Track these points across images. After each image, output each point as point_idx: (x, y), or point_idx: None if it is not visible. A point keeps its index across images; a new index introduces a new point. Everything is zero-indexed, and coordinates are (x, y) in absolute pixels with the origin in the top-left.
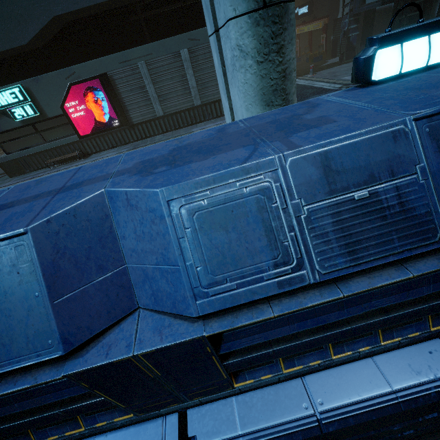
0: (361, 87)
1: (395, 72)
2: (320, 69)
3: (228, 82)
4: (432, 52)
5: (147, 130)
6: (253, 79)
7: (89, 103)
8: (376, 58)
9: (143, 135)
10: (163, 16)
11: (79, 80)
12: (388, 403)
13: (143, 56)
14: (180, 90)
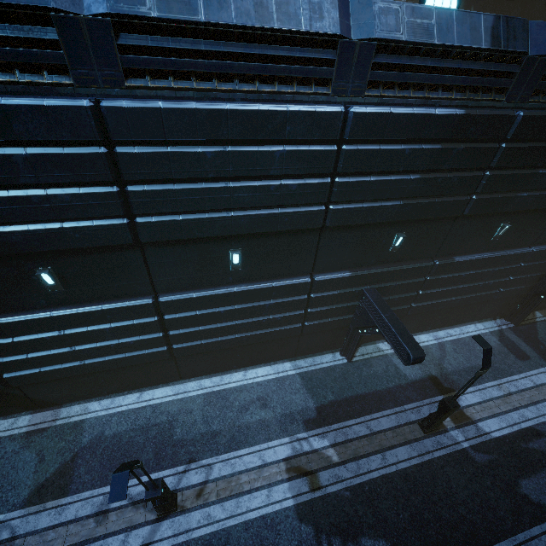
0: None
1: None
2: None
3: None
4: (443, 5)
5: None
6: None
7: None
8: None
9: None
10: None
11: None
12: (411, 110)
13: None
14: None
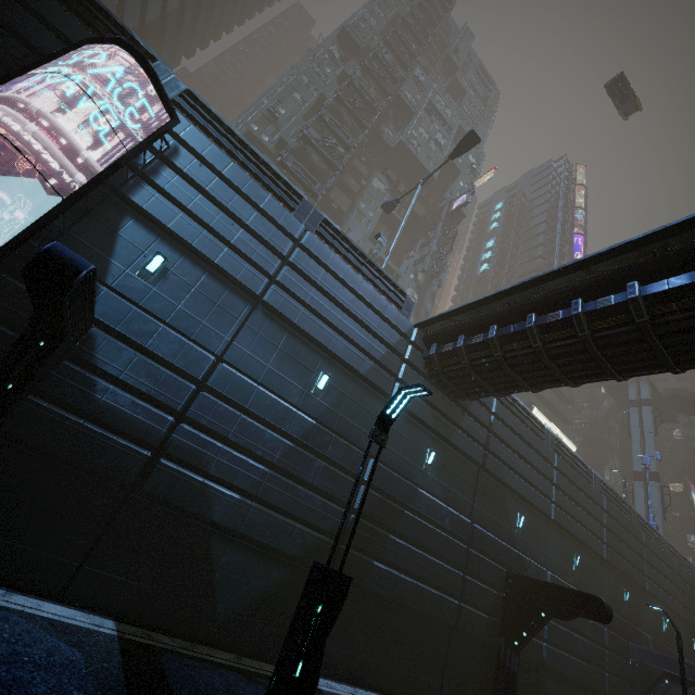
0: None
1: None
2: None
3: None
4: None
5: None
6: None
7: None
8: None
9: None
10: None
11: None
12: None
13: None
14: None
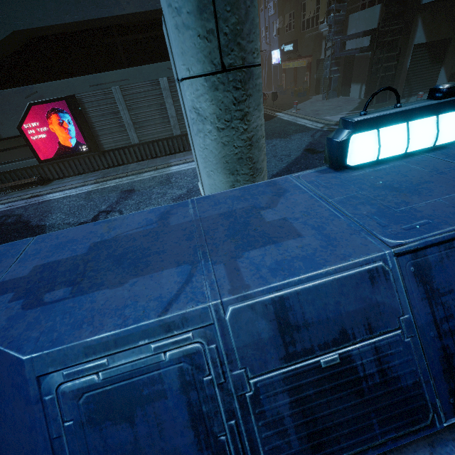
0: (336, 170)
1: (372, 158)
2: (304, 105)
3: (192, 137)
4: (411, 140)
5: (120, 157)
6: (213, 145)
7: (52, 125)
8: (350, 143)
9: (115, 163)
10: (143, 42)
11: (41, 100)
12: None
13: (117, 80)
14: (158, 118)
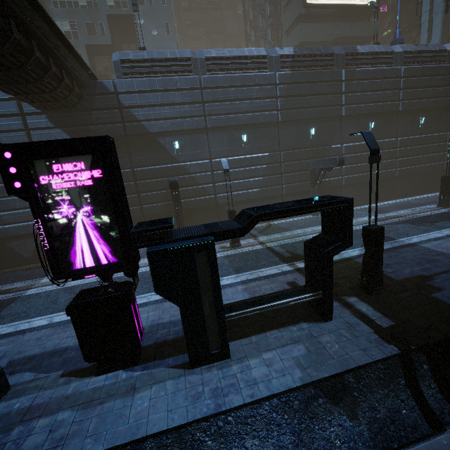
0: None
1: None
2: None
3: None
4: None
5: None
6: None
7: None
8: None
9: None
10: None
11: None
12: None
13: None
14: None
